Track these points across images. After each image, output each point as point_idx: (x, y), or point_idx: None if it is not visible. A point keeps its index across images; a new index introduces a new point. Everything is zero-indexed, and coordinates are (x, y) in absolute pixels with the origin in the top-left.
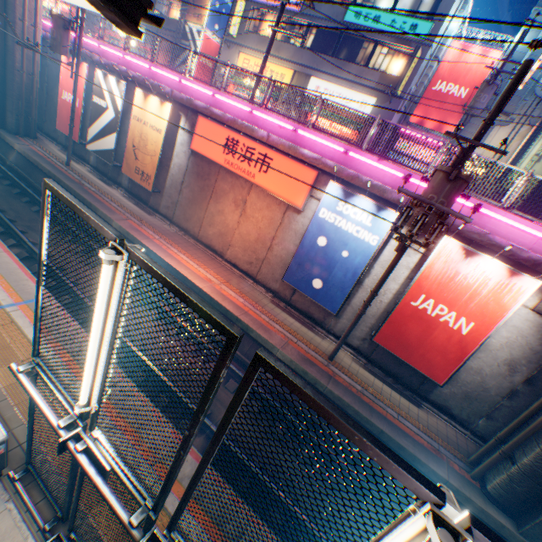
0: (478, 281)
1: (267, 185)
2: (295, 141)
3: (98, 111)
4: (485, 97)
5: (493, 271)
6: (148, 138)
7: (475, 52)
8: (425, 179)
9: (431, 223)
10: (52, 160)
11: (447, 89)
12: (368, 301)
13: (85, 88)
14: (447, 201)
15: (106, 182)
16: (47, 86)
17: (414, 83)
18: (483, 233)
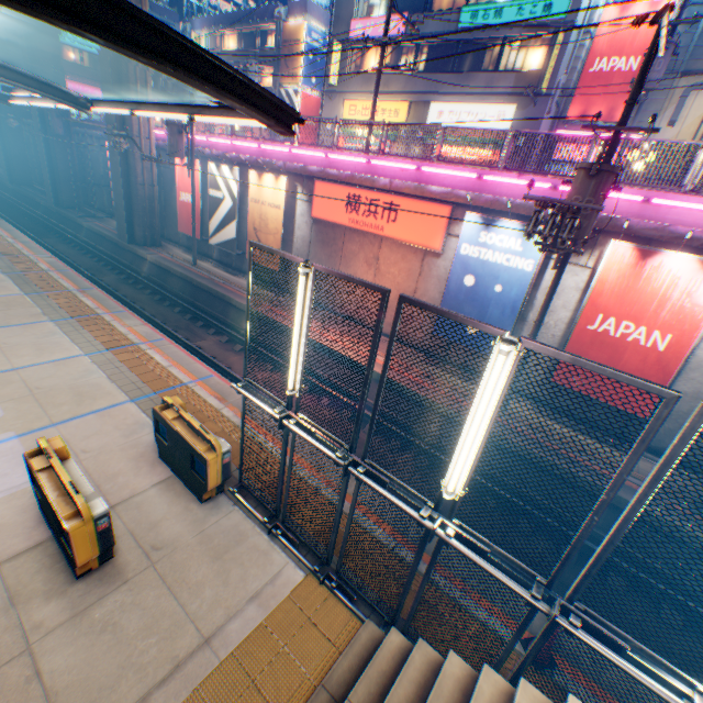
0: (664, 284)
1: (397, 234)
2: (421, 180)
3: (216, 203)
4: (660, 63)
5: (680, 267)
6: (268, 217)
7: (639, 9)
8: (566, 182)
9: (581, 226)
10: (180, 263)
11: (610, 66)
12: (533, 333)
13: (201, 184)
14: (594, 198)
15: (231, 273)
16: (164, 193)
17: (562, 72)
18: (661, 227)
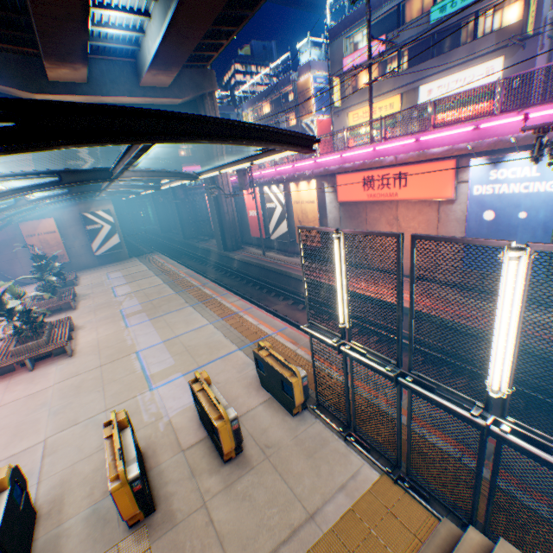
0: None
1: (410, 195)
2: (421, 147)
3: (271, 212)
4: None
5: None
6: (306, 211)
7: None
8: None
9: None
10: (254, 256)
11: None
12: None
13: (260, 202)
14: None
15: (288, 256)
16: (239, 214)
17: (546, 9)
18: None
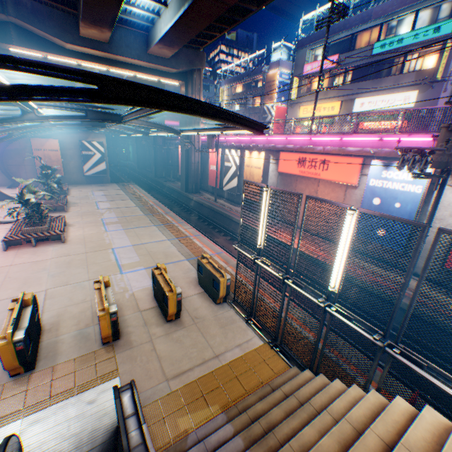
0: None
1: (328, 177)
2: (342, 145)
3: (227, 169)
4: None
5: None
6: (253, 174)
7: None
8: (434, 136)
9: (447, 161)
10: (208, 200)
11: None
12: None
13: (220, 160)
14: None
15: (233, 205)
16: (202, 166)
17: None
18: None
